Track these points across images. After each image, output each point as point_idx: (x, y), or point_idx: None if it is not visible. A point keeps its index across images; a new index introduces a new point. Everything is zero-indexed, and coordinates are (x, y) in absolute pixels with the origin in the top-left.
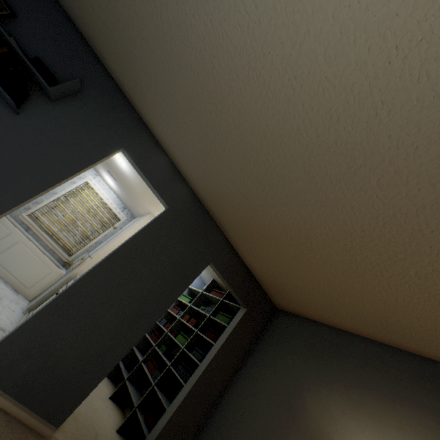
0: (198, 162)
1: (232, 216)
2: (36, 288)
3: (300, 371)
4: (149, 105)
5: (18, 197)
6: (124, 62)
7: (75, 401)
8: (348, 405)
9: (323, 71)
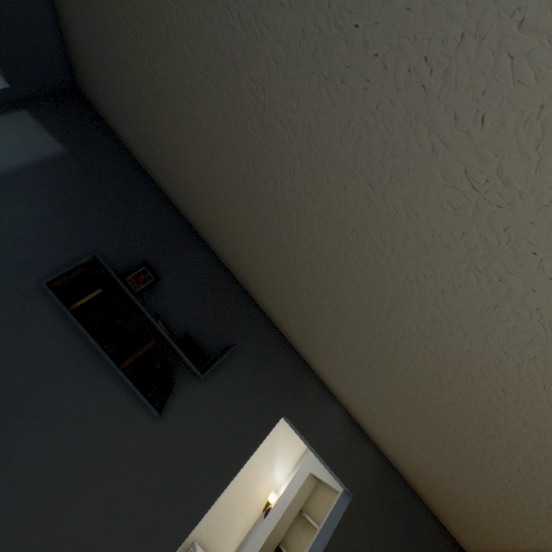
0: (405, 438)
1: (464, 514)
2: None
3: None
4: (322, 355)
5: None
6: (289, 311)
7: None
8: None
9: None
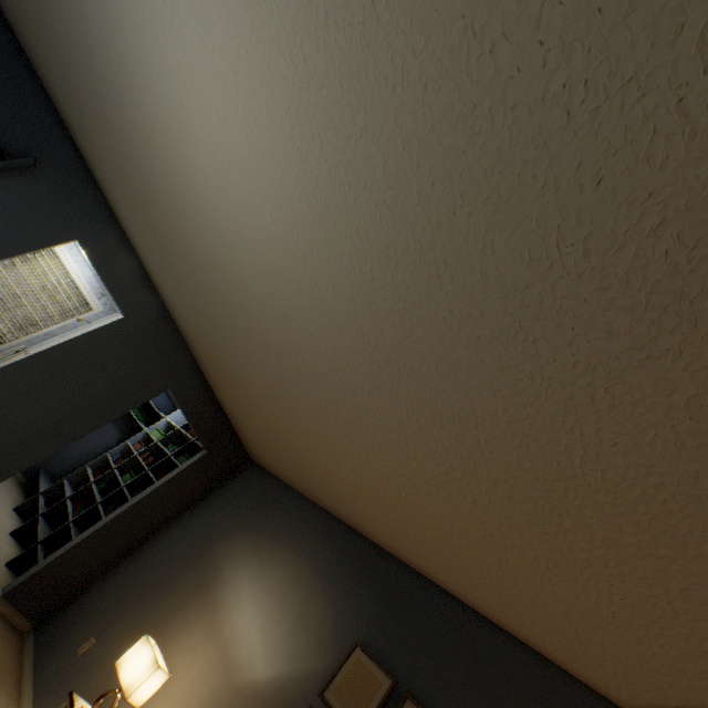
0: (164, 277)
1: (198, 343)
2: None
3: (233, 520)
4: (118, 202)
5: None
6: (92, 152)
7: None
8: (252, 549)
9: (217, 252)
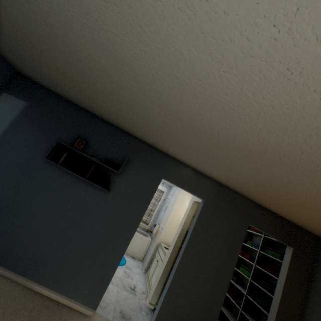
0: (214, 169)
1: (253, 192)
2: (141, 253)
3: None
4: (167, 147)
5: (129, 236)
6: (144, 133)
7: None
8: None
9: None
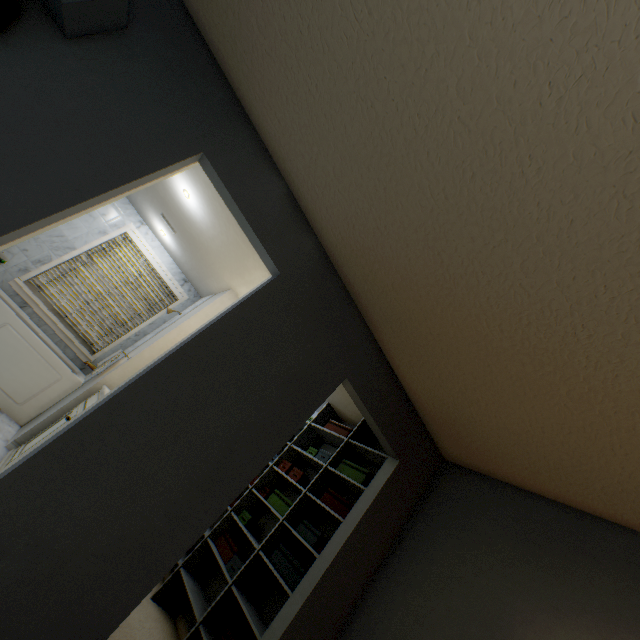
0: (346, 188)
1: (395, 295)
2: (32, 404)
3: (506, 583)
4: (259, 68)
5: None
6: None
7: (92, 639)
8: None
9: None
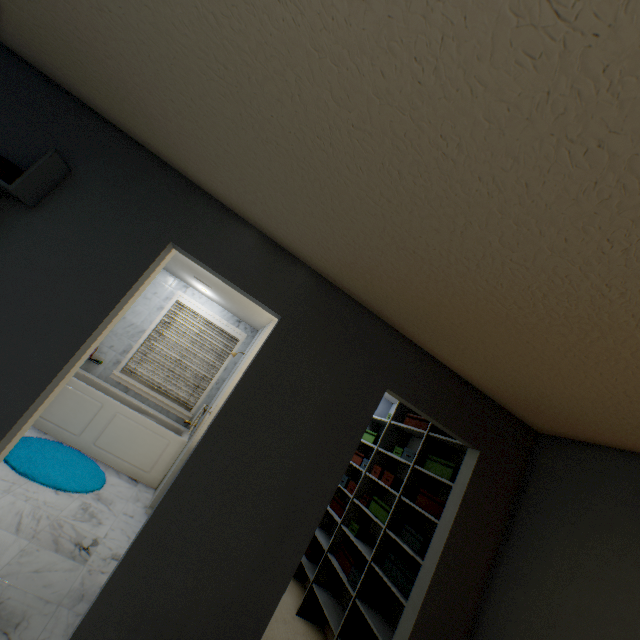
0: (301, 218)
1: (399, 297)
2: (157, 470)
3: None
4: (182, 147)
5: (34, 385)
6: (109, 86)
7: None
8: None
9: None
